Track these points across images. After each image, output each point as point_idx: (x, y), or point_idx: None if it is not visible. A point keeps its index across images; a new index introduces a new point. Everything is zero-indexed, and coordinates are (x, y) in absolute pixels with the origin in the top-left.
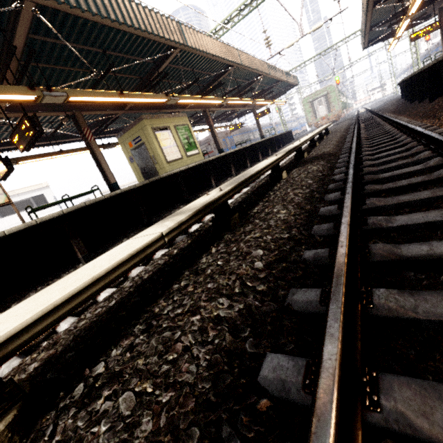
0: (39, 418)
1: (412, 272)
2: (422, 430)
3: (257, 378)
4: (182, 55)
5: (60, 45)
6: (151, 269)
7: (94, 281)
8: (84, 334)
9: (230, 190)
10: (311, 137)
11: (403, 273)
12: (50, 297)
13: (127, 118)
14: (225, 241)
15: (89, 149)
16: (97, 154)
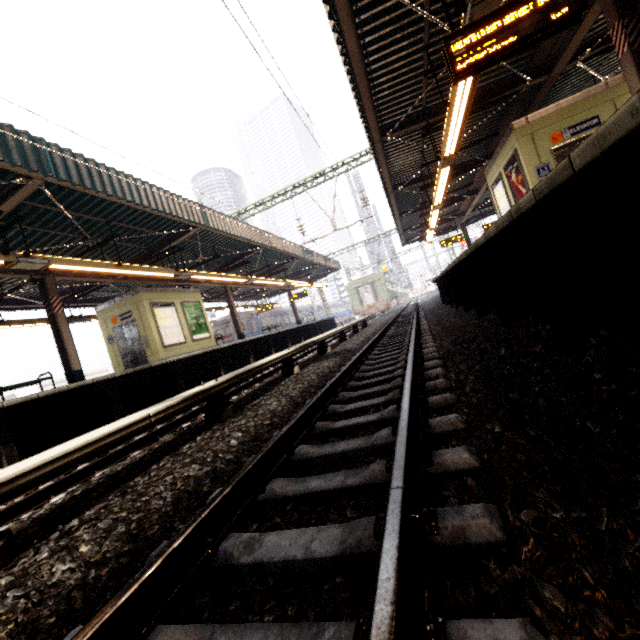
0: (14, 557)
1: (333, 438)
2: (278, 493)
3: (206, 501)
4: (202, 232)
5: (56, 211)
6: (126, 462)
7: (86, 445)
8: (46, 516)
9: (226, 380)
10: (337, 331)
11: (328, 439)
12: (45, 456)
13: (116, 286)
14: (213, 430)
15: (52, 322)
16: (63, 330)
